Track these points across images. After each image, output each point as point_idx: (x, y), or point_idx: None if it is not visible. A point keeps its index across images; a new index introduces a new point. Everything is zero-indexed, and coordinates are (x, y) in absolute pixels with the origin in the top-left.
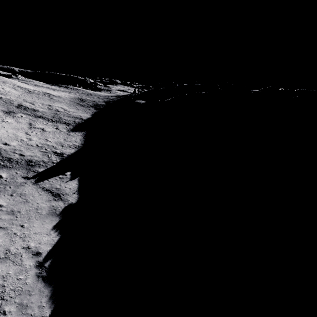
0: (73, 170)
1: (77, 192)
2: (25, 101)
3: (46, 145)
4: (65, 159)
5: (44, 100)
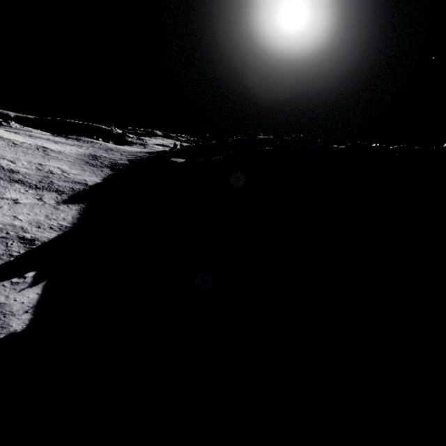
0: (40, 268)
1: (31, 310)
2: (1, 158)
3: (11, 226)
4: (35, 249)
5: (34, 156)
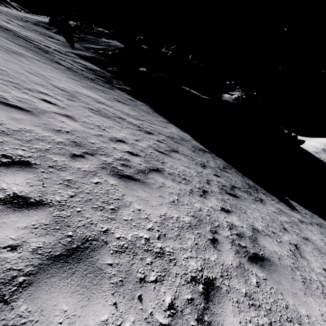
0: None
1: None
2: None
3: None
4: None
5: None
